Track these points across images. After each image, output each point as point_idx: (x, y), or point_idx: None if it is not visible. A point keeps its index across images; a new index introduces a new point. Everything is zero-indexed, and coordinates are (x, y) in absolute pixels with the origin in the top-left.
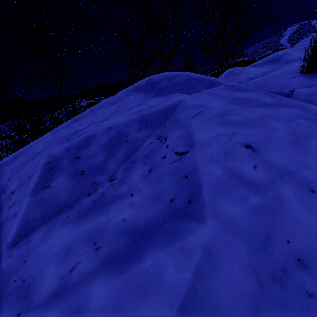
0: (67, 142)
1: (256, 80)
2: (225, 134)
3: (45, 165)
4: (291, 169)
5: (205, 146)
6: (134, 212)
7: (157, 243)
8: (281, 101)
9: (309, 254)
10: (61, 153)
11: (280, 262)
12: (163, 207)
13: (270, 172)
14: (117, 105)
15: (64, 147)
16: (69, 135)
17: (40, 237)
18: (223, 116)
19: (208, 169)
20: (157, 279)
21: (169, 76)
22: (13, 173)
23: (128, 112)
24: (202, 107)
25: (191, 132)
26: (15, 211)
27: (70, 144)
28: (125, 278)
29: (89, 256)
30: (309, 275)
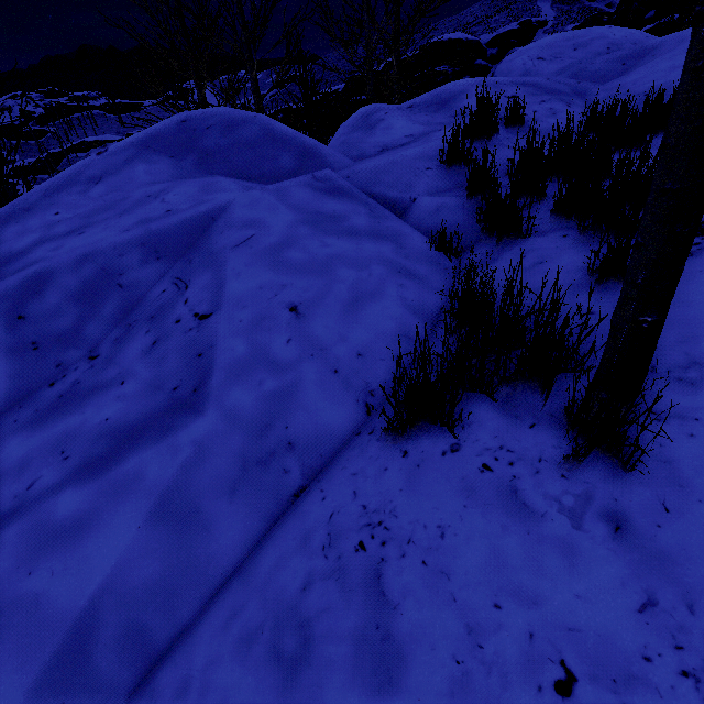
0: None
1: (375, 165)
2: (272, 287)
3: None
4: (328, 344)
5: (238, 306)
6: (122, 408)
7: (145, 443)
8: (377, 226)
9: (301, 438)
10: None
11: (271, 447)
12: (163, 399)
13: (303, 348)
14: (106, 187)
15: None
16: None
17: None
18: (281, 249)
19: (230, 345)
20: (138, 479)
21: (227, 120)
22: None
23: (124, 217)
24: (256, 226)
25: (225, 280)
26: None
27: None
28: (101, 483)
29: (54, 469)
30: (293, 455)
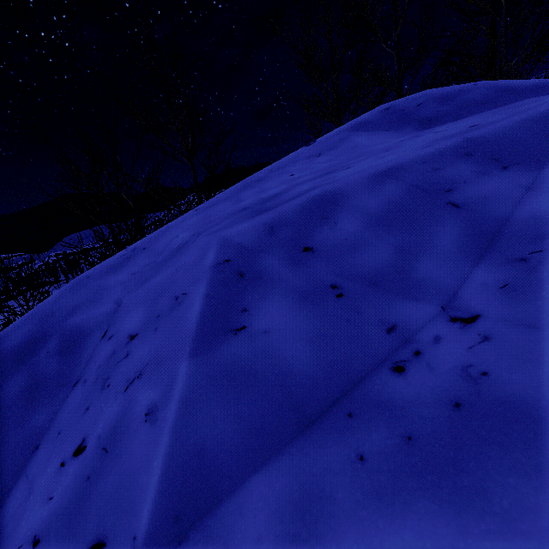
0: (265, 213)
1: None
2: None
3: (218, 266)
4: None
5: None
6: None
7: None
8: None
9: None
10: (256, 237)
11: None
12: None
13: None
14: (331, 155)
15: (260, 223)
16: (250, 206)
17: (271, 546)
18: None
19: None
20: None
21: (439, 95)
22: (127, 290)
23: (395, 149)
24: None
25: None
26: (149, 399)
27: (274, 216)
28: None
29: None
30: None
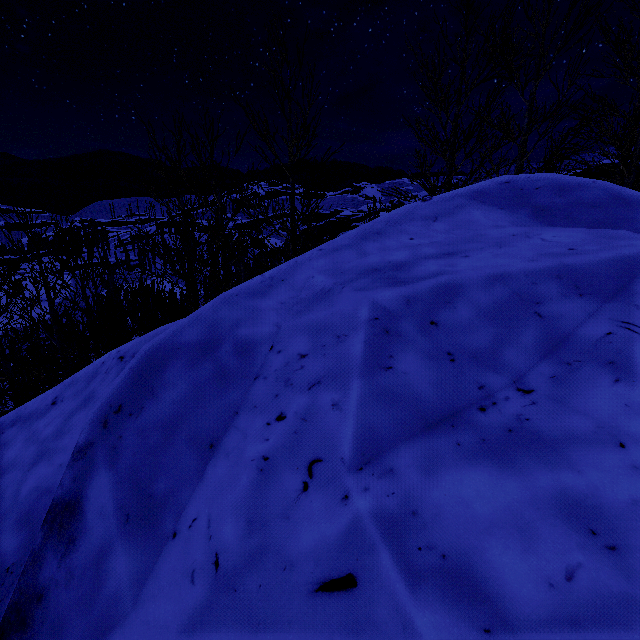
0: (404, 287)
1: None
2: None
3: (370, 321)
4: None
5: None
6: None
7: None
8: None
9: None
10: (397, 305)
11: None
12: None
13: None
14: (447, 225)
15: (400, 294)
16: (382, 269)
17: (415, 468)
18: None
19: None
20: None
21: (559, 183)
22: (282, 317)
23: (507, 248)
24: None
25: None
26: (332, 397)
27: (411, 291)
28: None
29: (600, 560)
30: None
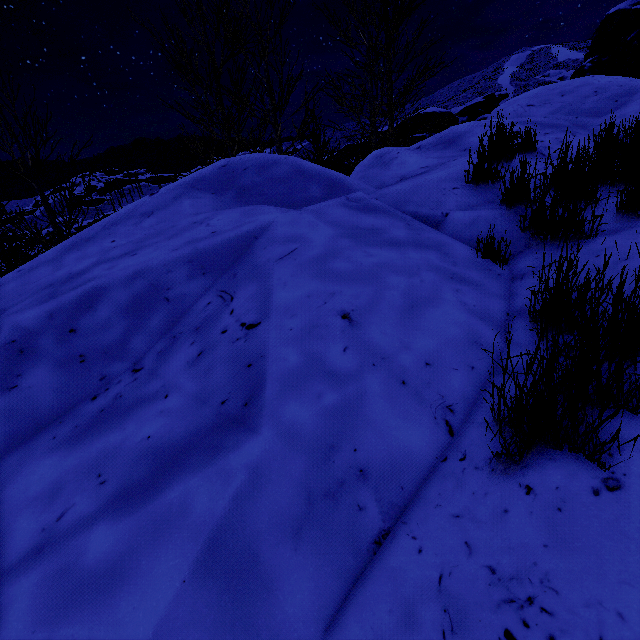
0: (49, 302)
1: (401, 189)
2: (320, 295)
3: (6, 346)
4: (389, 352)
5: (286, 315)
6: (166, 423)
7: (191, 466)
8: (417, 237)
9: (374, 463)
10: (39, 322)
11: (339, 475)
12: (210, 414)
13: (362, 357)
14: (157, 219)
15: (44, 311)
16: (55, 283)
17: (3, 474)
18: (325, 260)
19: (282, 354)
20: (183, 512)
21: (261, 162)
22: None
23: (173, 239)
24: (298, 241)
25: (271, 290)
26: None
27: (56, 305)
28: (139, 517)
29: (89, 495)
30: (367, 486)
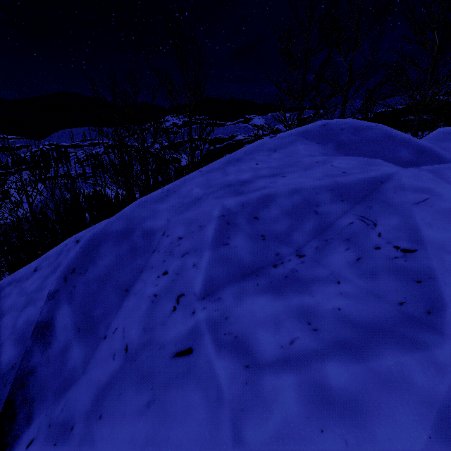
0: (241, 196)
1: None
2: None
3: (219, 217)
4: None
5: (442, 250)
6: (349, 303)
7: (394, 345)
8: None
9: None
10: (236, 207)
11: None
12: (390, 309)
13: None
14: (281, 154)
15: (238, 201)
16: (233, 184)
17: (232, 297)
18: None
19: None
20: (404, 380)
21: (355, 126)
22: (171, 215)
23: (309, 171)
24: (427, 192)
25: (417, 226)
26: (193, 261)
27: (245, 199)
28: (364, 368)
29: (307, 335)
30: None
